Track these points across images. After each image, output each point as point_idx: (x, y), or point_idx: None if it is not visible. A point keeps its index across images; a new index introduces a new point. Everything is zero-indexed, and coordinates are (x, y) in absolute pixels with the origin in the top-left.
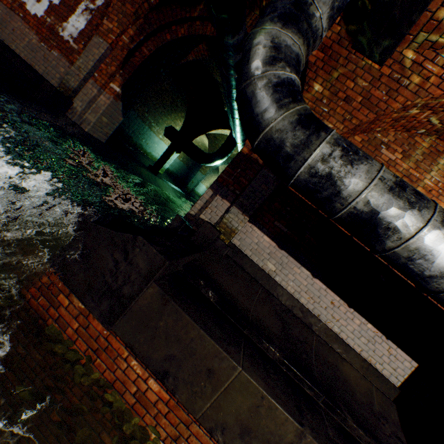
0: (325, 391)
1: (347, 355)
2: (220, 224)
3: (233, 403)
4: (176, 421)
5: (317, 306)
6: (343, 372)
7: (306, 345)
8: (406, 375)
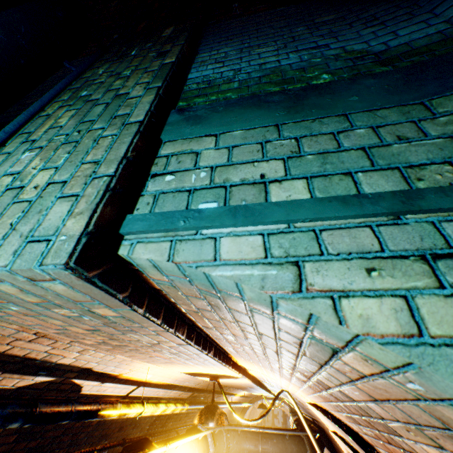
0: None
1: None
2: None
3: None
4: None
5: None
6: None
7: None
8: None
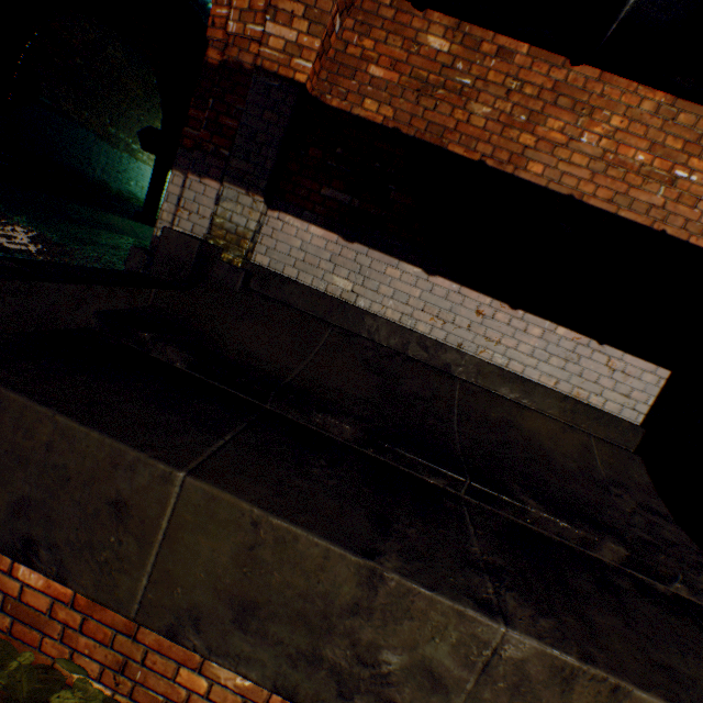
0: (475, 471)
1: (530, 400)
2: (214, 232)
3: (196, 559)
4: (108, 634)
5: (452, 330)
6: (525, 430)
7: (439, 402)
8: (652, 399)
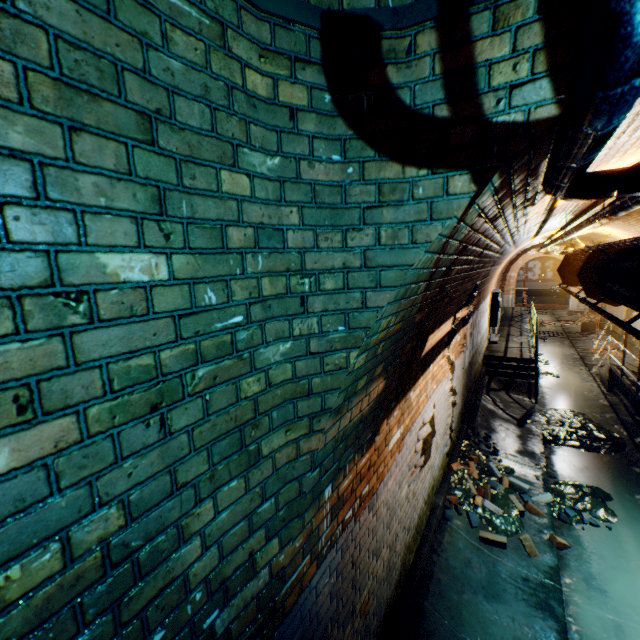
0: None
1: None
2: None
3: None
4: None
5: None
6: None
7: None
8: None
